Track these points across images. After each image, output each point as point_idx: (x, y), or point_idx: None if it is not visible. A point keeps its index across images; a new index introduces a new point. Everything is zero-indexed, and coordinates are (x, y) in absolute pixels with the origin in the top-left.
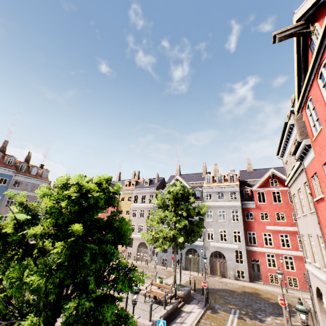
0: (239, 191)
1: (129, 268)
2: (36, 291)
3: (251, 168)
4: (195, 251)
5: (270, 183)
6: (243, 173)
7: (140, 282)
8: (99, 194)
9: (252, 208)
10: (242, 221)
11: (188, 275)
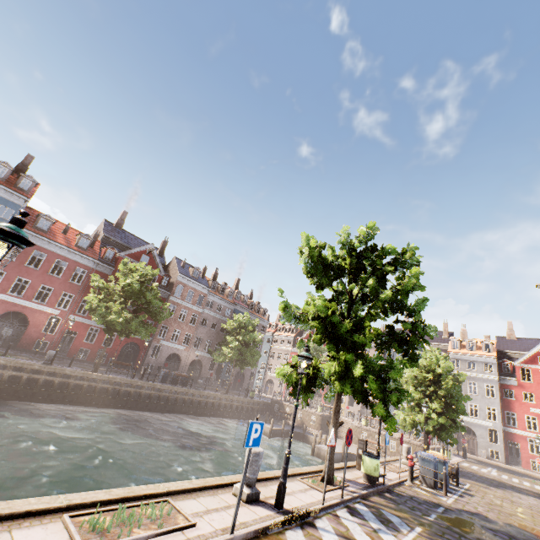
0: (496, 363)
1: (461, 395)
2: (430, 395)
3: (513, 335)
4: None
5: (538, 360)
6: (501, 341)
7: (469, 399)
8: (449, 365)
9: (513, 385)
10: (498, 398)
11: None
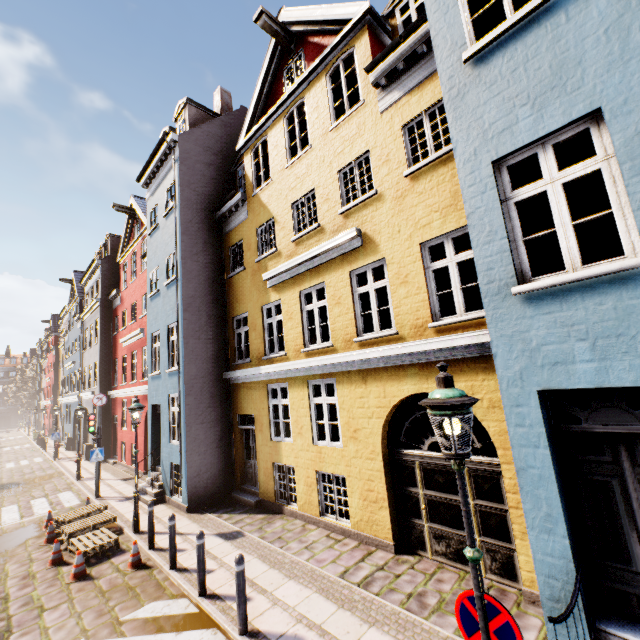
0: (106, 273)
1: None
2: None
3: None
4: None
5: (135, 234)
6: None
7: None
8: None
9: (119, 305)
10: (99, 340)
11: (39, 460)
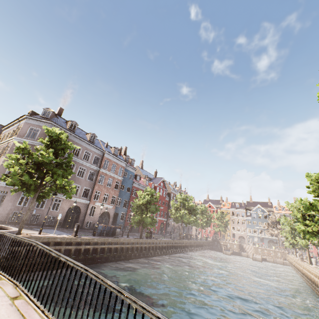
0: None
1: None
2: None
3: None
4: (272, 241)
5: None
6: None
7: None
8: None
9: None
10: None
11: None
